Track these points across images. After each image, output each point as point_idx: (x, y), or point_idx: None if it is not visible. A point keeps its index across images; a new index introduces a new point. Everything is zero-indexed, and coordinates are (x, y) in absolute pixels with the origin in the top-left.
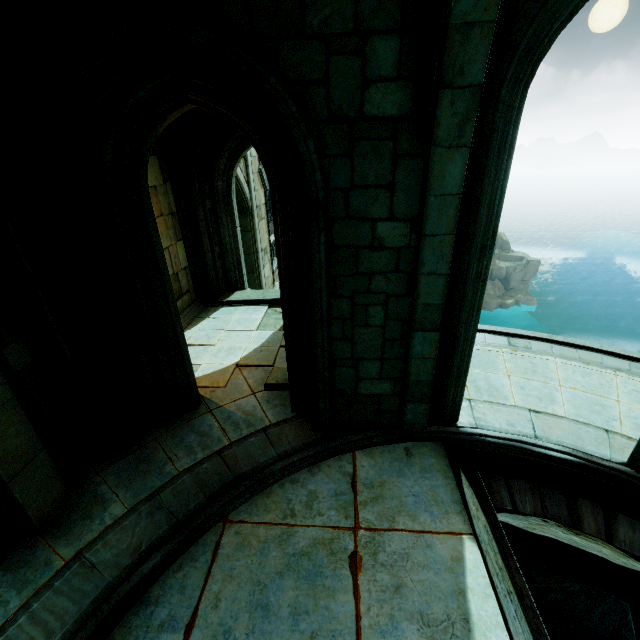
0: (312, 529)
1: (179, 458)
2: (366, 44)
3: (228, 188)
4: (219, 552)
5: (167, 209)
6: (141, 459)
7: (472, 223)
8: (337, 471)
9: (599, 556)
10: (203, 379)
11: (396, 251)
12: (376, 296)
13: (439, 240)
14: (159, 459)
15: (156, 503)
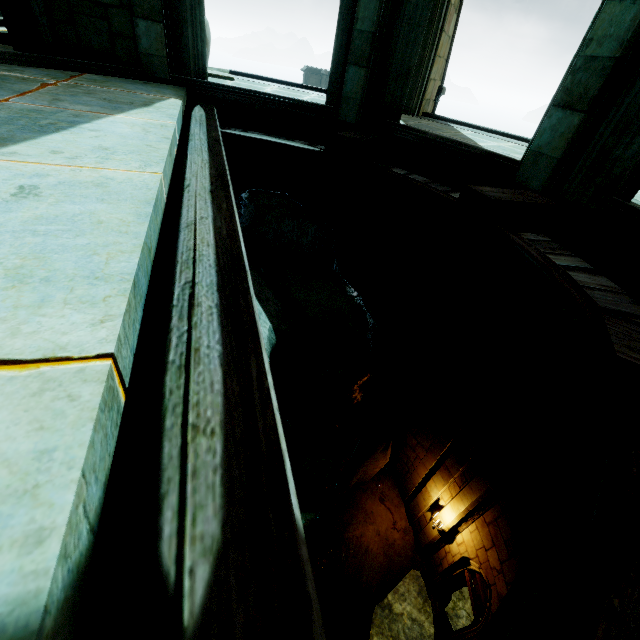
0: (6, 73)
1: None
2: None
3: None
4: None
5: None
6: None
7: None
8: (57, 72)
9: (290, 145)
10: None
11: None
12: None
13: None
14: None
15: None
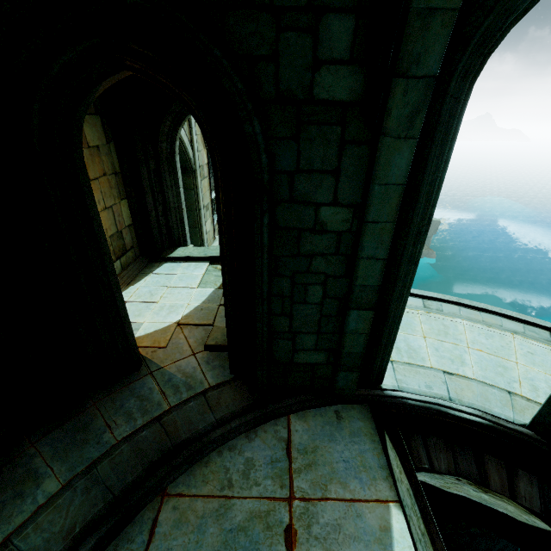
0: (249, 501)
1: (118, 425)
2: (319, 21)
3: (172, 150)
4: (156, 531)
5: (110, 169)
6: (79, 427)
7: (410, 210)
8: (273, 436)
9: (505, 513)
10: (145, 338)
11: (337, 235)
12: (316, 276)
13: (380, 227)
14: (97, 427)
15: (92, 477)
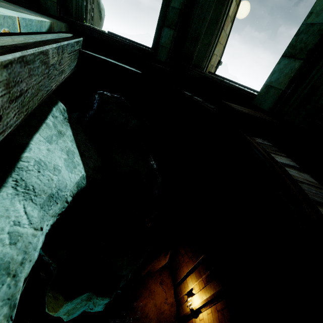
0: None
1: None
2: None
3: None
4: None
5: None
6: None
7: None
8: None
9: (123, 66)
10: None
11: None
12: None
13: None
14: None
15: None
